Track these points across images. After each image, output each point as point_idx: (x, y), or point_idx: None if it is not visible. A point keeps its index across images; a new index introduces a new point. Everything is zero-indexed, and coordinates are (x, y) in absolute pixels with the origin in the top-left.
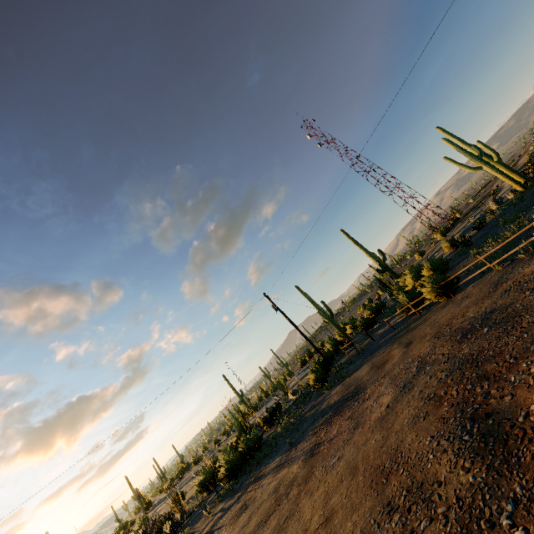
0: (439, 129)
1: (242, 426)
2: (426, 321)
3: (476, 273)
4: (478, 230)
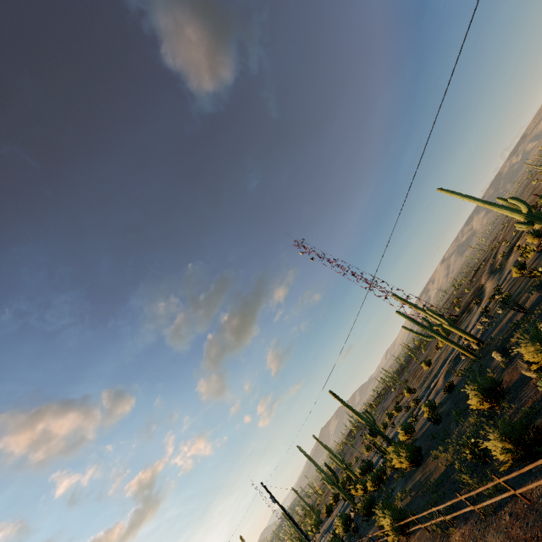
0: (394, 296)
1: None
2: None
3: (415, 527)
4: (449, 393)
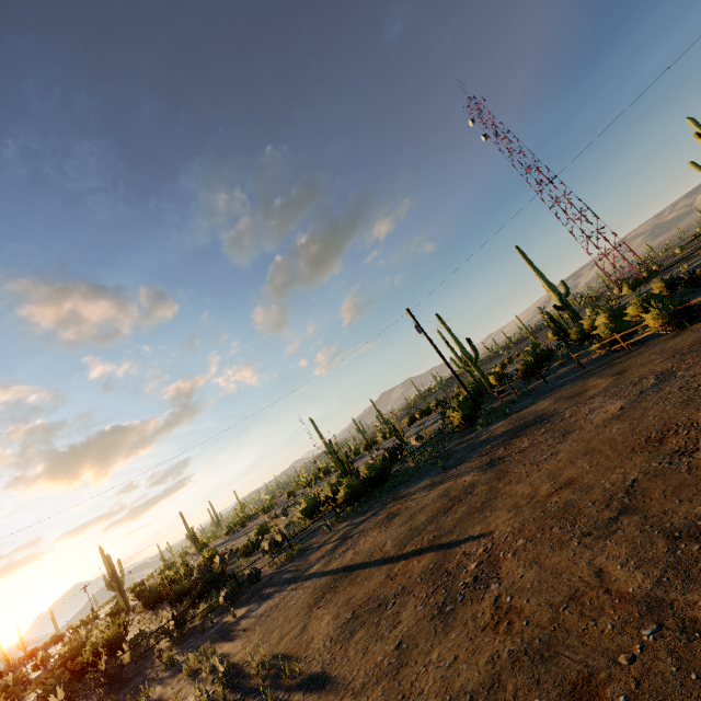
0: (690, 121)
1: (345, 468)
2: (644, 353)
3: None
4: None
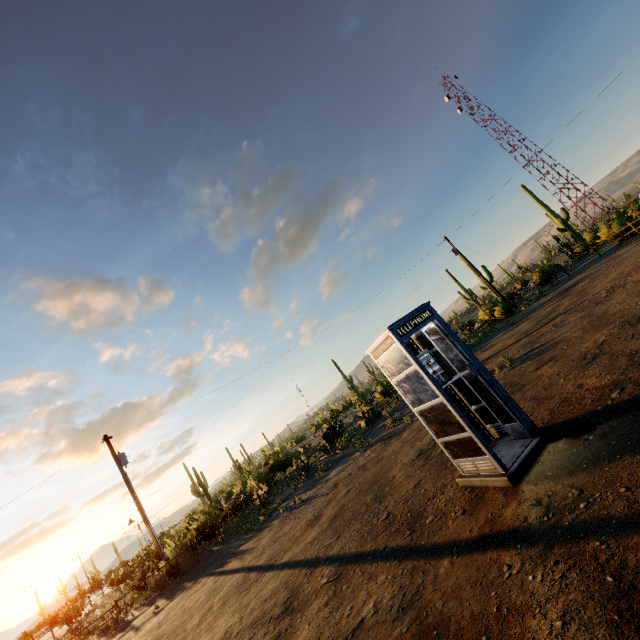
0: None
1: None
2: None
3: None
4: None
